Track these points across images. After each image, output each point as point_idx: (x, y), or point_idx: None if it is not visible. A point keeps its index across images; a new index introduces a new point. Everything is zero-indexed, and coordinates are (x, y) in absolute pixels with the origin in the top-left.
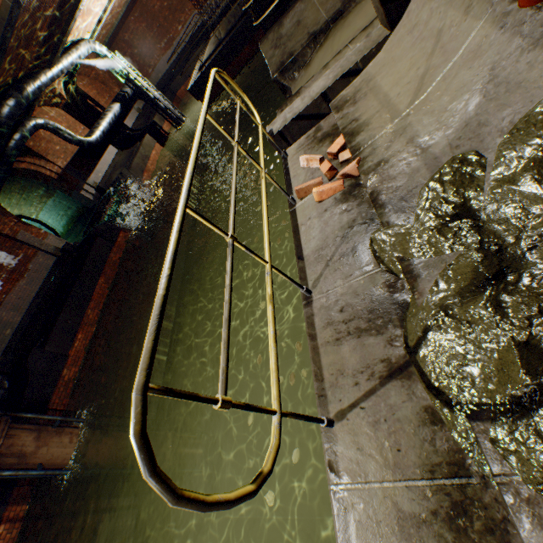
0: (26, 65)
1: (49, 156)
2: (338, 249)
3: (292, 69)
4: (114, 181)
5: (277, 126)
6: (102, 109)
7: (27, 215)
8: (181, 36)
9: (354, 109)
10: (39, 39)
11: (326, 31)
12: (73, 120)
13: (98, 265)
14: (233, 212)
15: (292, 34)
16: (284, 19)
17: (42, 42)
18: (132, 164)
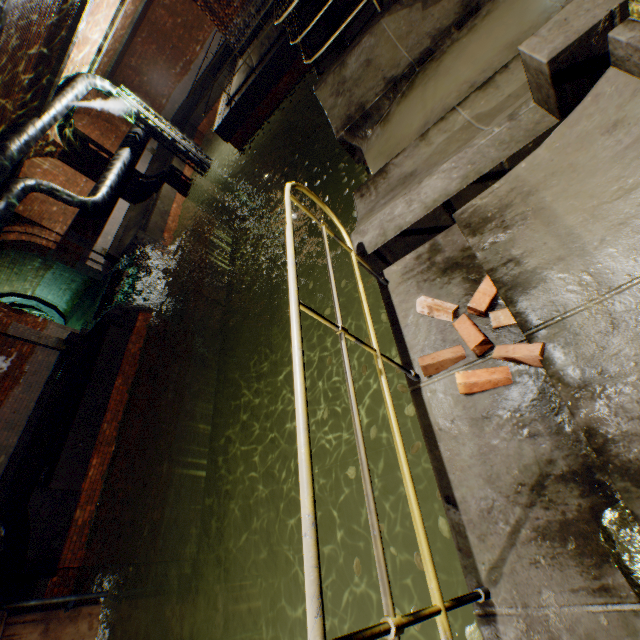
0: (8, 117)
1: (44, 221)
2: (529, 514)
3: (363, 126)
4: (127, 247)
5: (369, 240)
6: (107, 153)
7: (21, 292)
8: (201, 58)
9: (505, 237)
10: (23, 84)
11: (409, 77)
12: (72, 171)
13: (114, 362)
14: (379, 537)
15: (359, 77)
16: (348, 58)
17: (28, 87)
18: (149, 223)
